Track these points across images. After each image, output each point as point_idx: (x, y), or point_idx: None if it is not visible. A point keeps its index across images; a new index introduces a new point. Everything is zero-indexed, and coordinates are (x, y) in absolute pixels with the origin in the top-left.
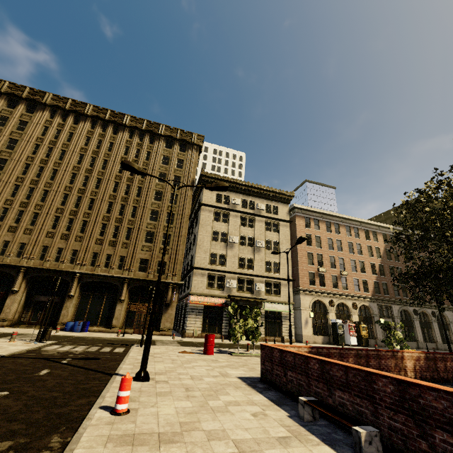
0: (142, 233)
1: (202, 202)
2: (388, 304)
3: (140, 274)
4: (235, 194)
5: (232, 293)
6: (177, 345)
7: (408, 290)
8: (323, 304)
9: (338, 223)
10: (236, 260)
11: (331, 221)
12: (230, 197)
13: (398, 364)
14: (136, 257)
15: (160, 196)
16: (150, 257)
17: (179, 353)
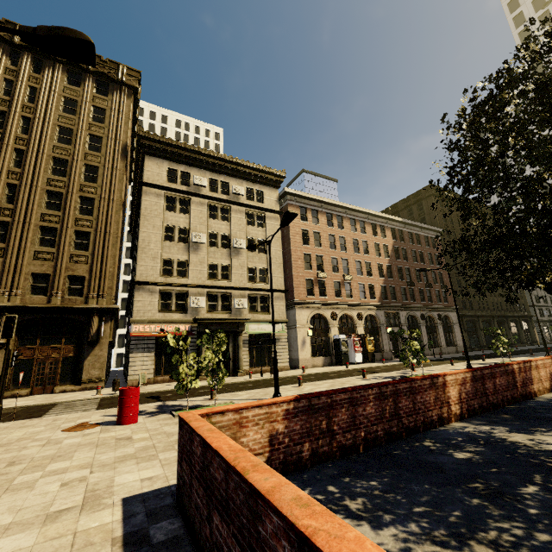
0: (33, 230)
1: (144, 181)
2: (395, 311)
3: (35, 298)
4: (198, 170)
5: (200, 315)
6: (91, 407)
7: (415, 293)
8: (324, 317)
9: (342, 215)
10: (205, 269)
11: (333, 213)
12: (190, 175)
13: (439, 396)
14: (25, 271)
15: (64, 168)
16: (52, 270)
17: (62, 433)
